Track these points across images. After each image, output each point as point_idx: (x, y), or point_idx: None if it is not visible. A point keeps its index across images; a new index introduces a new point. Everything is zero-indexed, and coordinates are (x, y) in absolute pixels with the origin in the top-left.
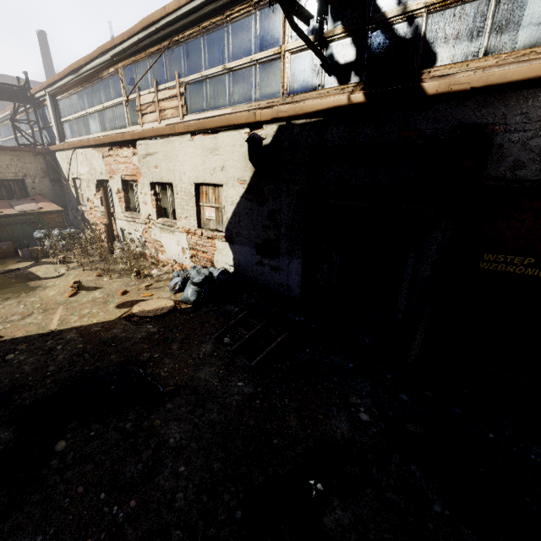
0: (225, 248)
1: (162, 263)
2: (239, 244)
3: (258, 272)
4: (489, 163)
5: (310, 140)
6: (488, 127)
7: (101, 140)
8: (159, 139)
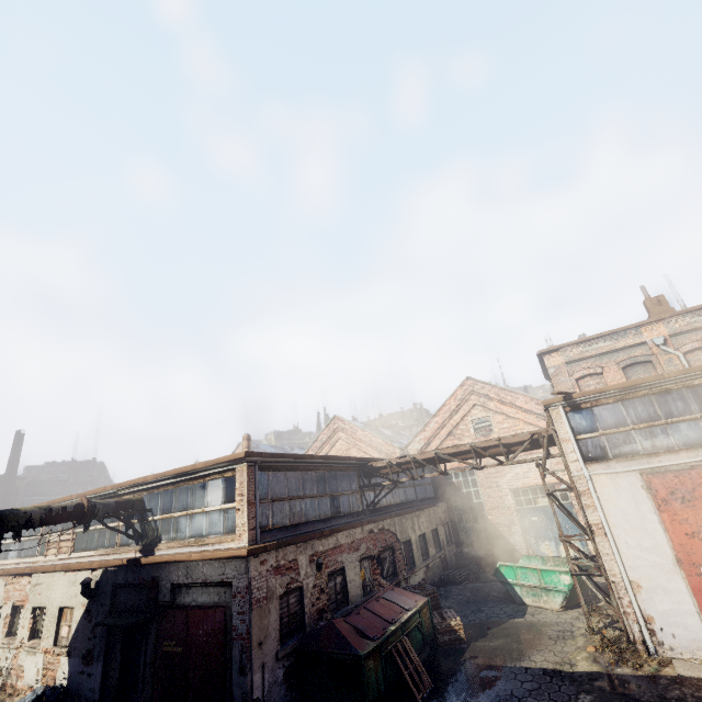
0: (65, 663)
1: (18, 691)
2: (74, 657)
3: (80, 681)
4: (160, 594)
5: (113, 579)
6: (158, 577)
7: (8, 571)
8: (47, 573)
